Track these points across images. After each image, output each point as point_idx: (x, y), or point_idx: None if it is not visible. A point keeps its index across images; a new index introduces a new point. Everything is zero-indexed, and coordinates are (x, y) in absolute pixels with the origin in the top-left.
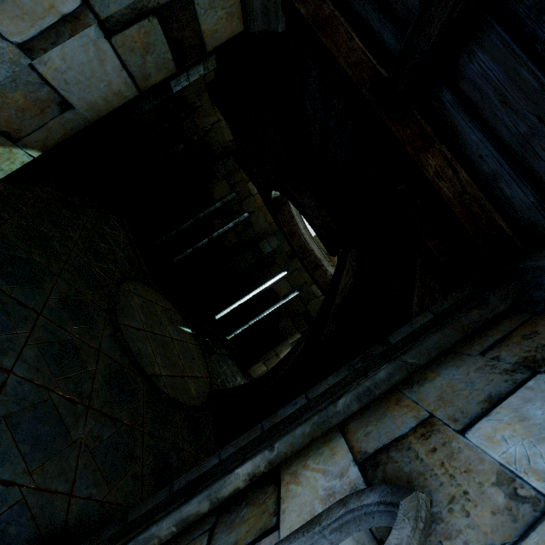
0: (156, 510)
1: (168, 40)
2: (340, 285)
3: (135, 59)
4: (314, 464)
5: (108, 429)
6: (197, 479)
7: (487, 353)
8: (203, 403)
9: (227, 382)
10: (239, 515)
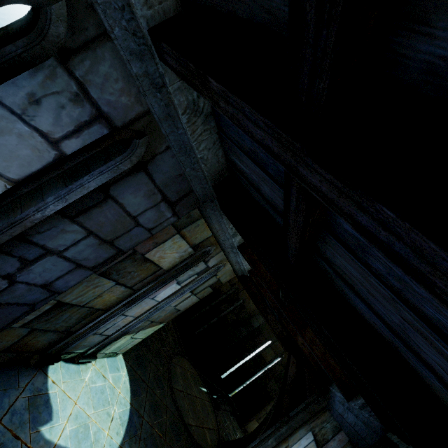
0: None
1: (211, 288)
2: (288, 373)
3: (201, 295)
4: None
5: None
6: None
7: (310, 424)
8: None
9: (230, 436)
10: None
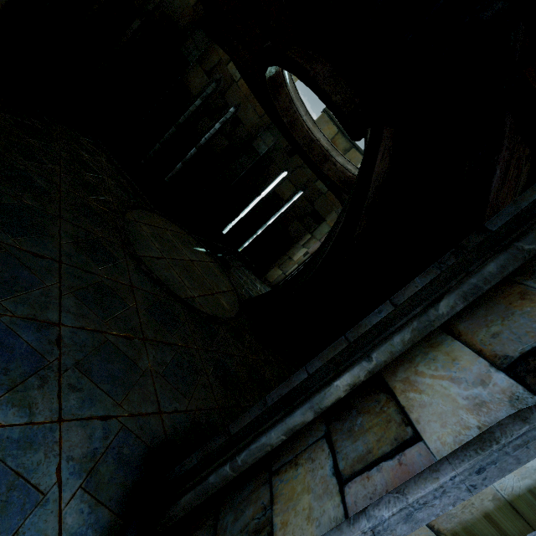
0: (256, 422)
1: None
2: (373, 174)
3: None
4: (431, 371)
5: (168, 354)
6: (289, 393)
7: None
8: (236, 313)
9: (250, 291)
10: (356, 424)
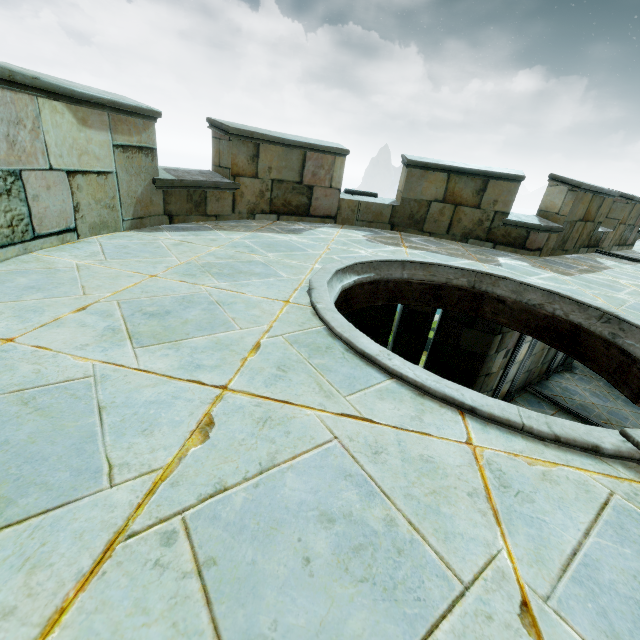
0: None
1: None
2: None
3: None
4: None
5: None
6: None
7: None
8: None
9: None
10: None
